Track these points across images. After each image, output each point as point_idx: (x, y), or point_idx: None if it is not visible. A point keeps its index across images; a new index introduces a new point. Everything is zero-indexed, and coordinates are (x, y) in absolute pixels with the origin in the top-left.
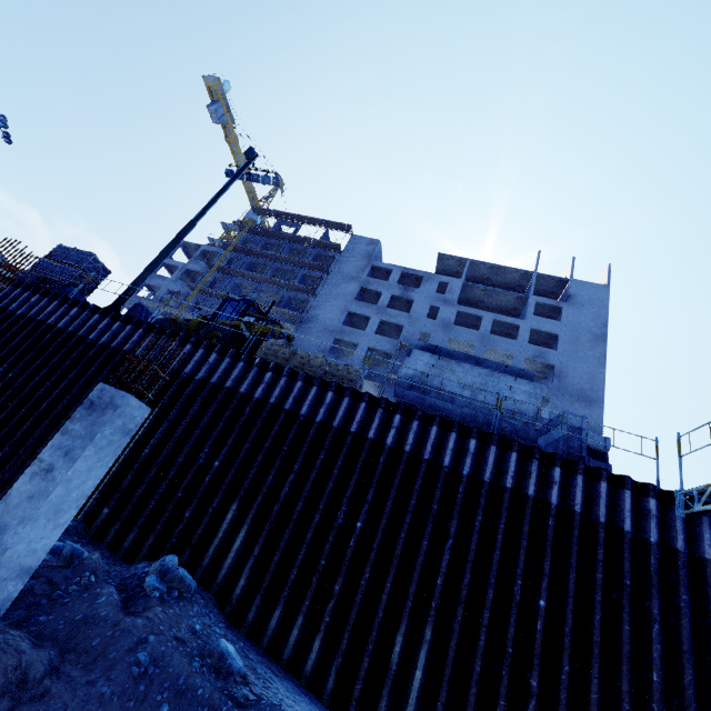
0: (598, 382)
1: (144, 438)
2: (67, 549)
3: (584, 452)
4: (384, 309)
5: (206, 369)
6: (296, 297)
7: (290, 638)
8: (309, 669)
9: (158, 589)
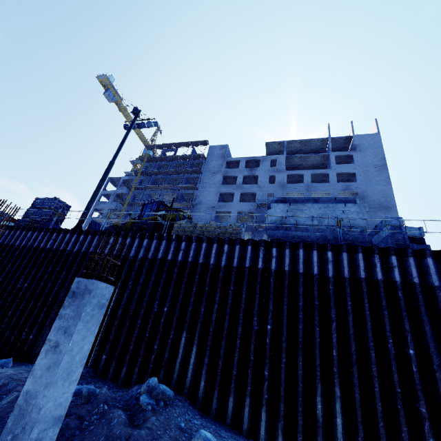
0: (389, 195)
1: (116, 304)
2: (84, 391)
3: (408, 241)
4: (241, 185)
5: (143, 250)
6: (185, 193)
7: (244, 414)
8: (263, 433)
9: (149, 403)
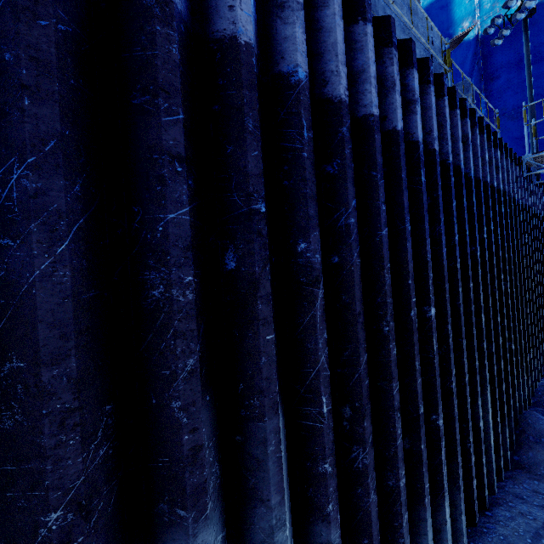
0: None
1: None
2: None
3: None
4: None
5: None
6: None
7: None
8: (451, 542)
9: None
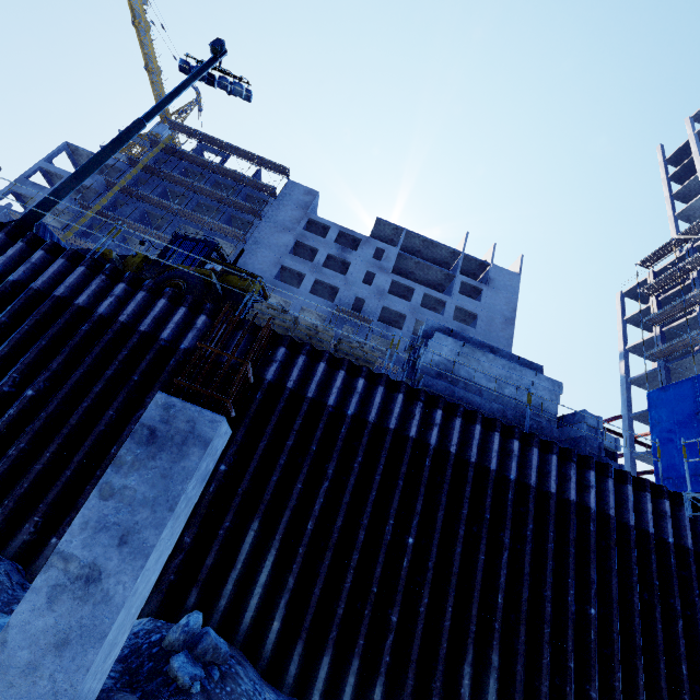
0: None
1: (106, 430)
2: None
3: (603, 453)
4: (320, 268)
5: (192, 336)
6: (221, 239)
7: (346, 689)
8: None
9: (195, 677)
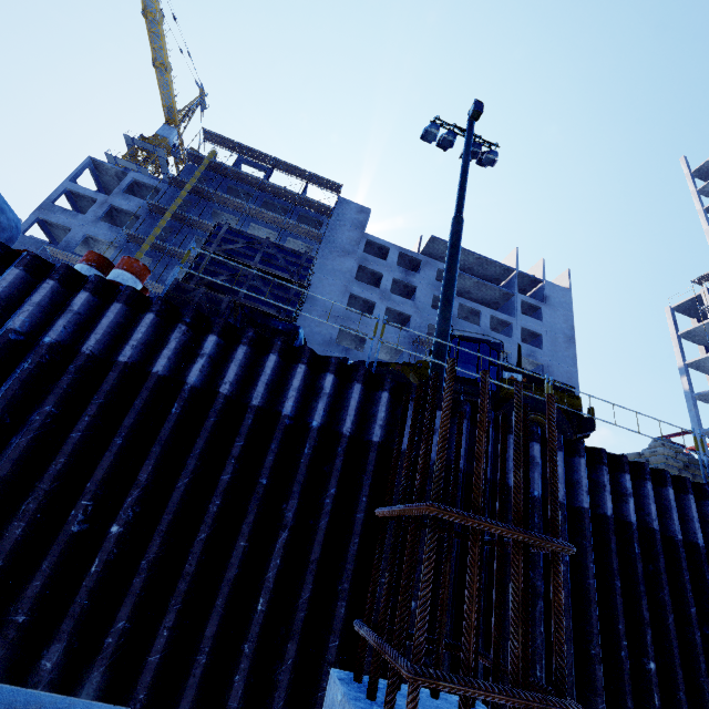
0: (575, 381)
1: None
2: None
3: None
4: (389, 294)
5: None
6: None
7: None
8: None
9: None
